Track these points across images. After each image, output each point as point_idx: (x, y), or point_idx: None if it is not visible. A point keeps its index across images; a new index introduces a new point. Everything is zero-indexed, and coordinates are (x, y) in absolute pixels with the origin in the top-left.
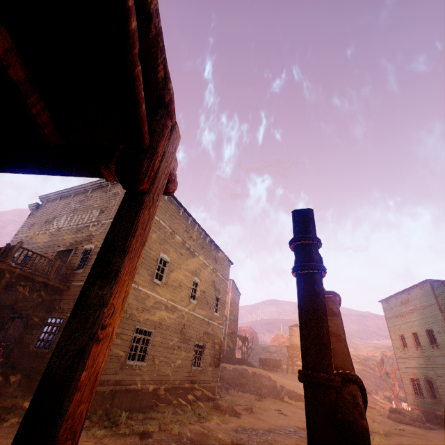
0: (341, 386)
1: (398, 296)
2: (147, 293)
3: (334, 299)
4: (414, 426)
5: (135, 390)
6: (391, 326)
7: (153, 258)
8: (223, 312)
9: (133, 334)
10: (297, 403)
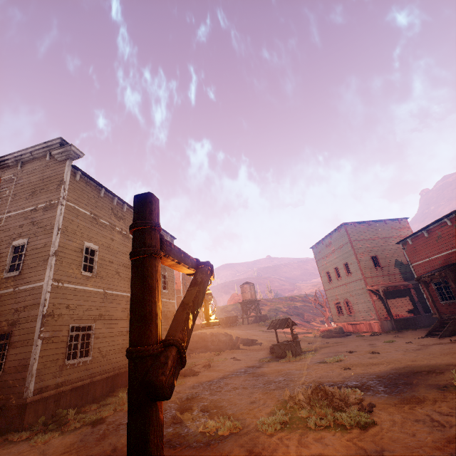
0: (162, 352)
1: (324, 241)
2: (77, 288)
3: (204, 269)
4: (337, 337)
5: (84, 385)
6: (320, 266)
7: (75, 250)
8: (172, 287)
9: (67, 333)
10: (251, 347)
